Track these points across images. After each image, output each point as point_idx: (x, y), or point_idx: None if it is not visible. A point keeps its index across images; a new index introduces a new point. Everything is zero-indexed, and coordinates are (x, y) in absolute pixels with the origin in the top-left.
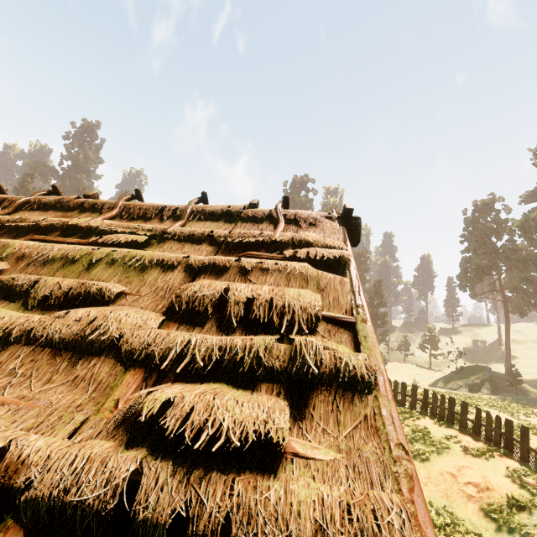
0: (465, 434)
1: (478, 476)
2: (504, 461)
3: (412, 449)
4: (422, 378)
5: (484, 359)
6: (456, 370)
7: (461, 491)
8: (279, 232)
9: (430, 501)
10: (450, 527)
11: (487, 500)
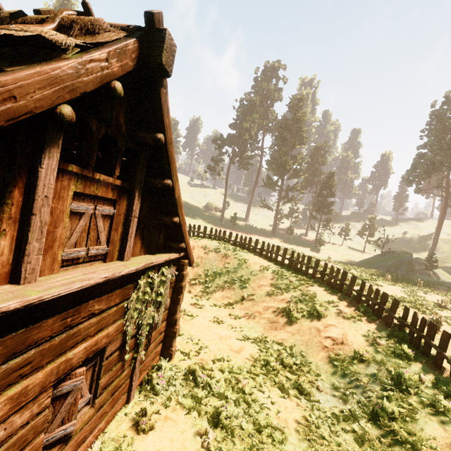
0: (347, 301)
1: (339, 333)
2: (369, 325)
3: (294, 308)
4: (352, 258)
5: (415, 248)
6: (381, 253)
7: (319, 342)
8: (5, 27)
9: (291, 346)
10: (297, 366)
11: (337, 351)
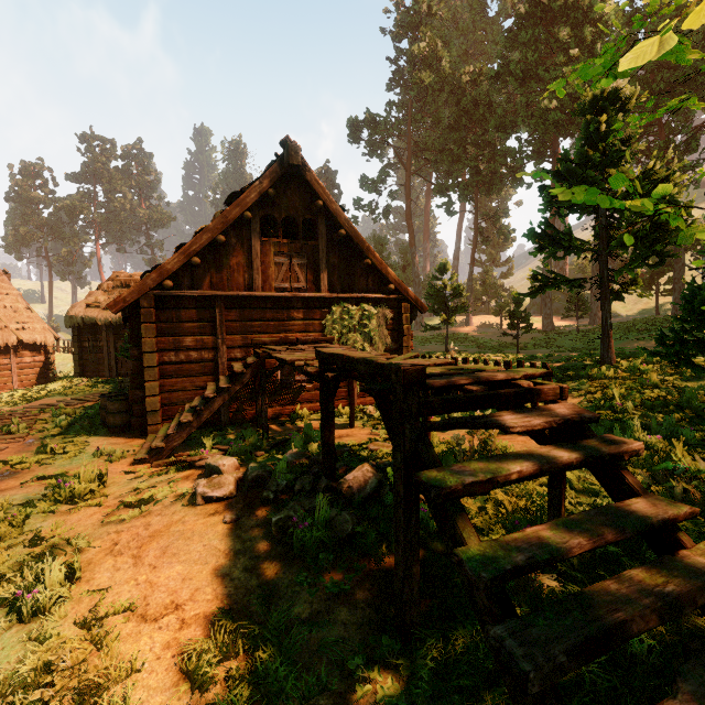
0: None
1: None
2: None
3: None
4: None
5: None
6: None
7: None
8: None
9: None
10: None
11: None
